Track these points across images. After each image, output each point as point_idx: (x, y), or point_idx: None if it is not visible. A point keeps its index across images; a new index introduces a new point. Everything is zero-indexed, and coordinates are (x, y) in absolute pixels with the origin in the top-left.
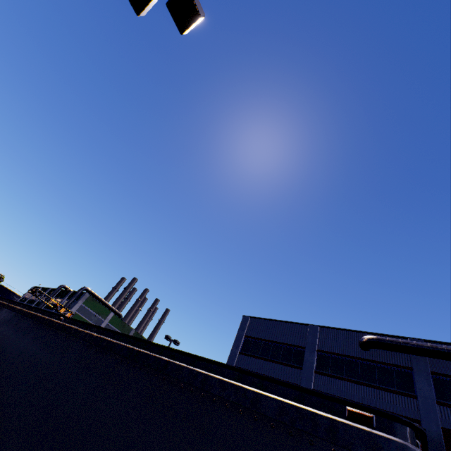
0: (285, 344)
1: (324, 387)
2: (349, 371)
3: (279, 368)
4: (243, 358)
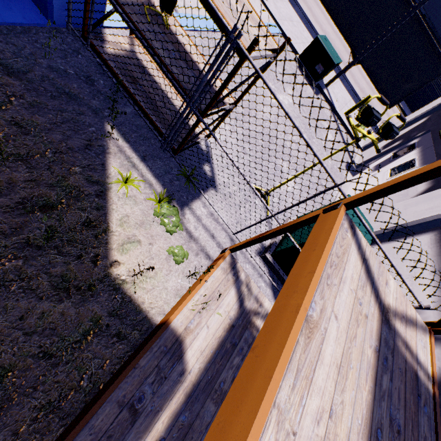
0: None
1: None
2: None
3: None
4: None
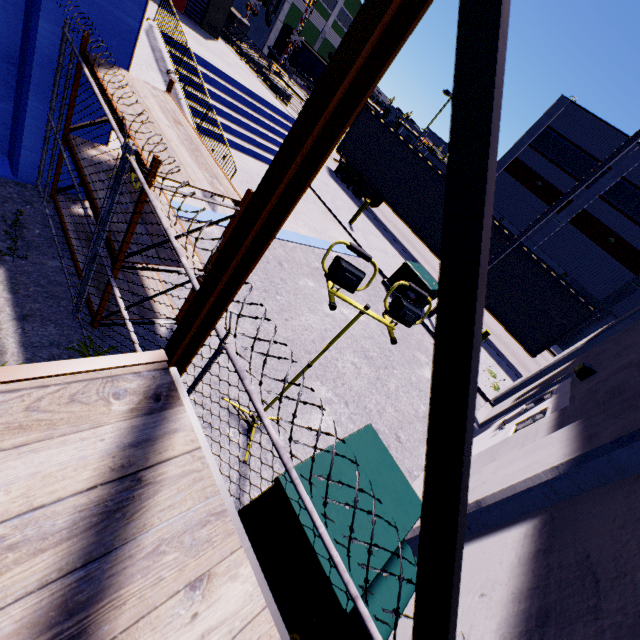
0: (589, 157)
1: (596, 212)
2: (635, 209)
3: (564, 178)
4: (530, 153)
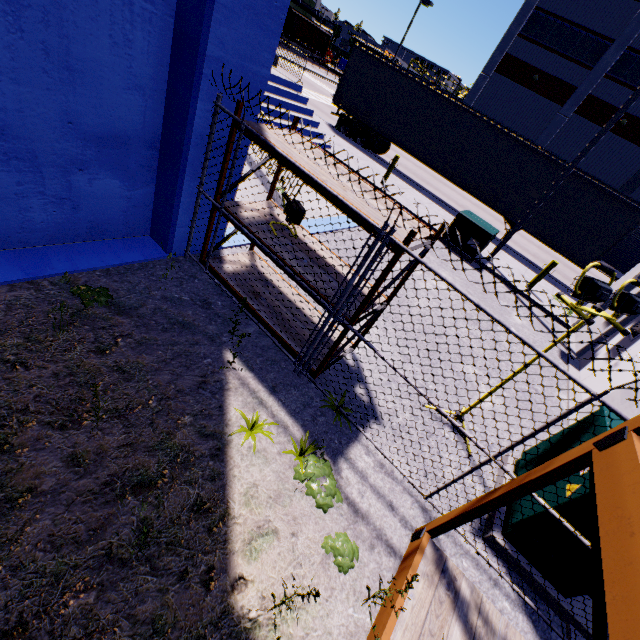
0: (588, 32)
1: (603, 95)
2: None
3: (563, 64)
4: (521, 44)
